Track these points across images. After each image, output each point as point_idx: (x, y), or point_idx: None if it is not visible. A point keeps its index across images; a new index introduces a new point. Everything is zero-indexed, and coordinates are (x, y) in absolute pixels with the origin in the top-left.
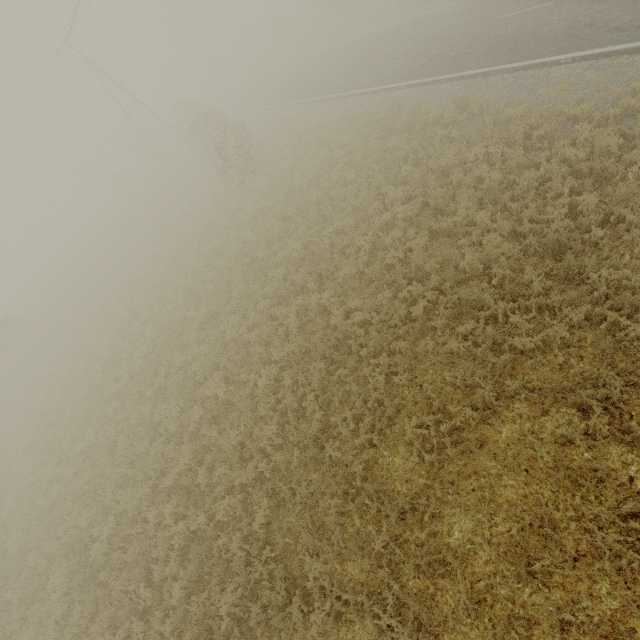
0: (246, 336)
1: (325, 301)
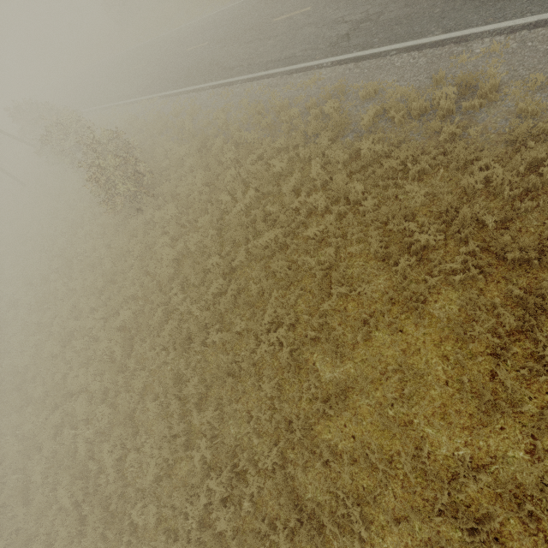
0: (257, 525)
1: (409, 475)
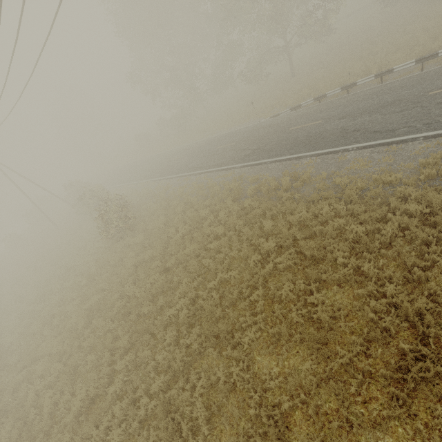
0: (138, 438)
1: (236, 380)
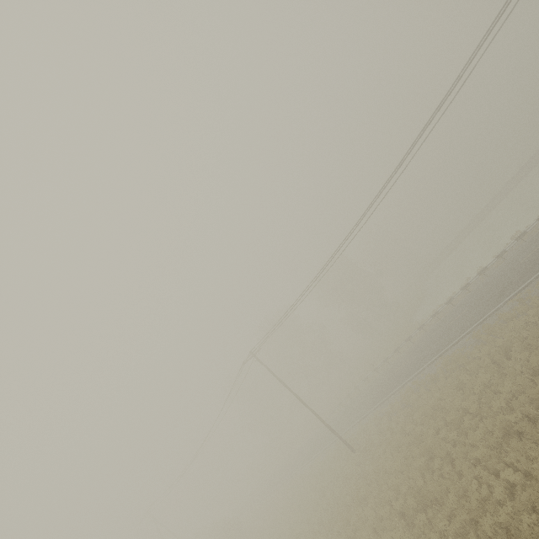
0: None
1: None
